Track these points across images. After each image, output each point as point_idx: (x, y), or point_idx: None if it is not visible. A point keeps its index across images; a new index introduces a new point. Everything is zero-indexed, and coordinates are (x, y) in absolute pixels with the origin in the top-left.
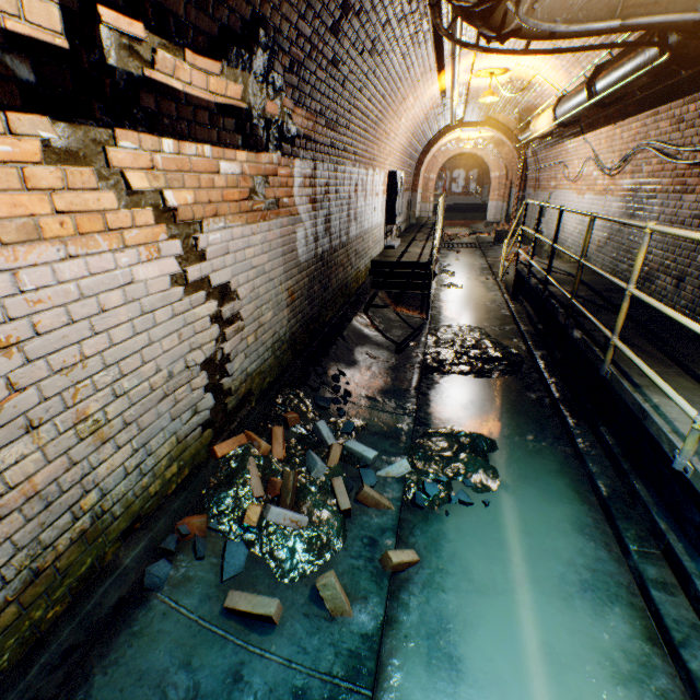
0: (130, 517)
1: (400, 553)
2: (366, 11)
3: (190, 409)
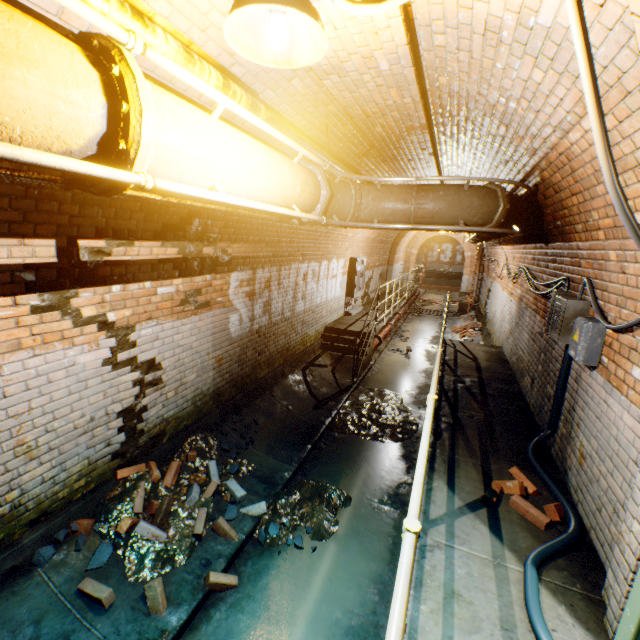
0: (39, 511)
1: (222, 576)
2: None
3: (105, 442)
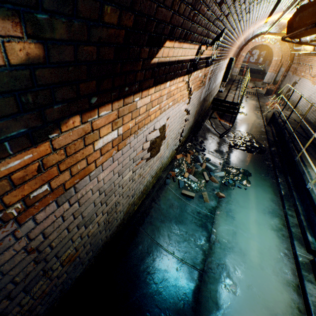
0: (163, 167)
1: (221, 194)
2: (252, 10)
3: (175, 144)
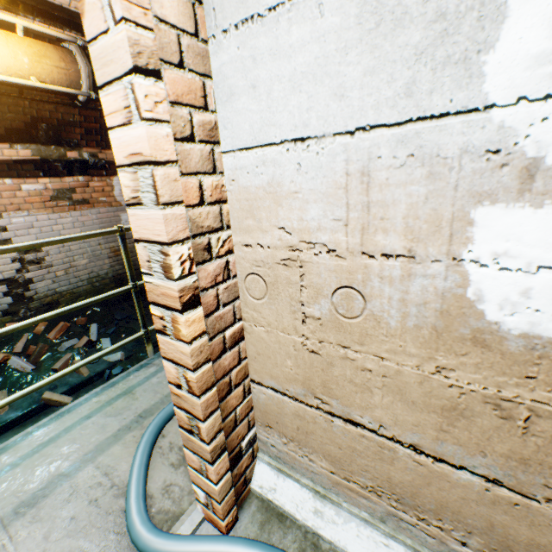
0: None
1: (57, 395)
2: None
3: None
